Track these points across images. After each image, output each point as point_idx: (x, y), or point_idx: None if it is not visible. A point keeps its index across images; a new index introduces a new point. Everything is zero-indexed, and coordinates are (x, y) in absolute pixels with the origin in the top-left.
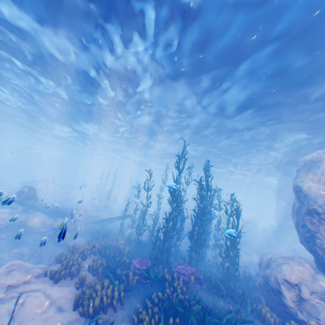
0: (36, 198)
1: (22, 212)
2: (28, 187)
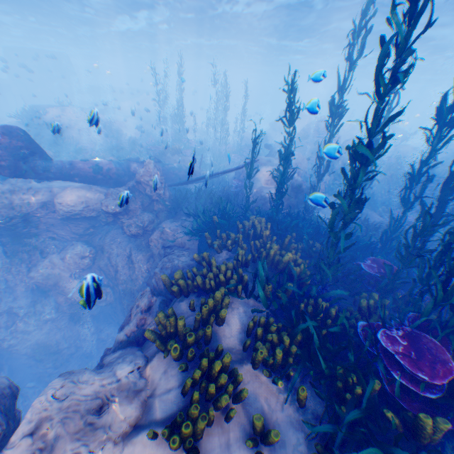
0: (42, 156)
1: (37, 182)
2: (4, 131)
